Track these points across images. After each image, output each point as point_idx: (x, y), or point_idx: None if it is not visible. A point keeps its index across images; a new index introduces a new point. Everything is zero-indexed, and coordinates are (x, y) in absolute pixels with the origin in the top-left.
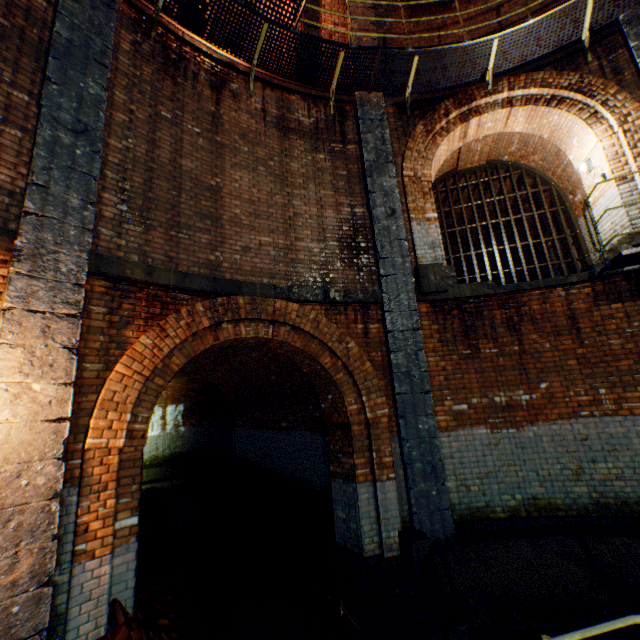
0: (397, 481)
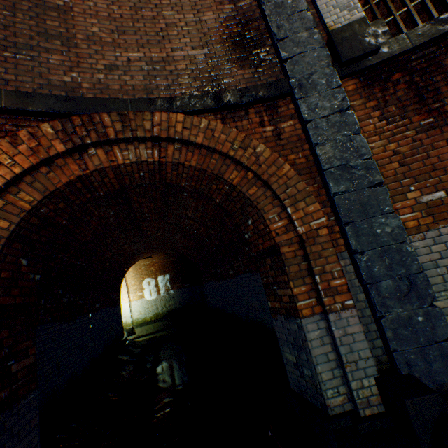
0: (358, 309)
